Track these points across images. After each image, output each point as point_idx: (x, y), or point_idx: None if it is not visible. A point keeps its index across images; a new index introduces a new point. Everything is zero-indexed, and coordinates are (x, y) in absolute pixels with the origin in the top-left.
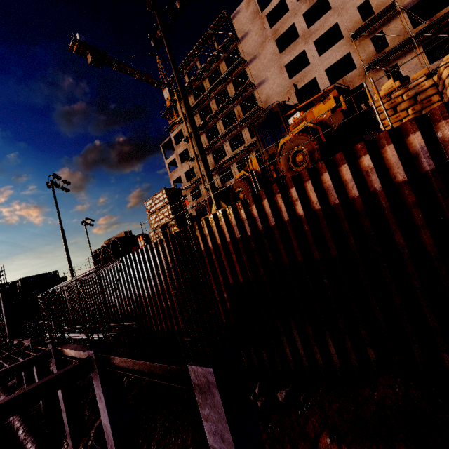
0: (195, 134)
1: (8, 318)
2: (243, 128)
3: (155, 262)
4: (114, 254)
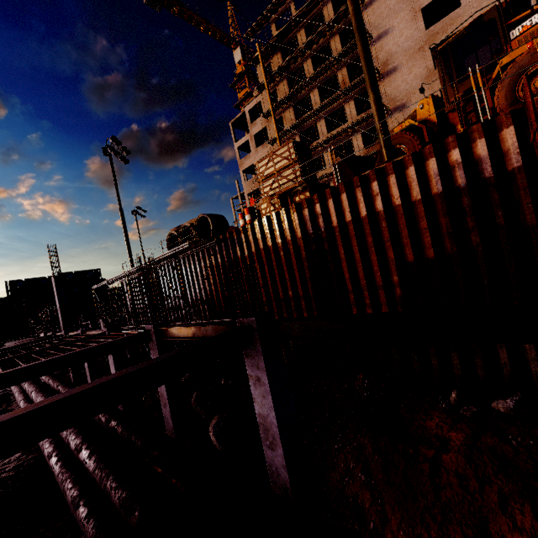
0: (365, 47)
1: (62, 307)
2: (348, 101)
3: (273, 240)
4: (200, 236)
